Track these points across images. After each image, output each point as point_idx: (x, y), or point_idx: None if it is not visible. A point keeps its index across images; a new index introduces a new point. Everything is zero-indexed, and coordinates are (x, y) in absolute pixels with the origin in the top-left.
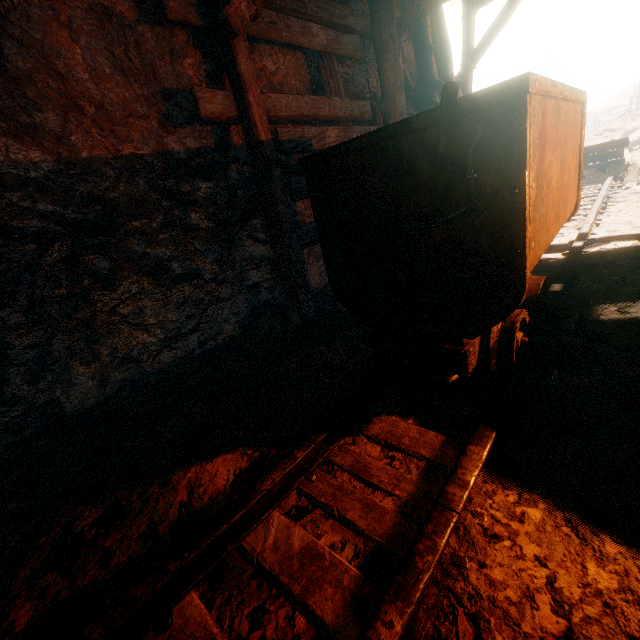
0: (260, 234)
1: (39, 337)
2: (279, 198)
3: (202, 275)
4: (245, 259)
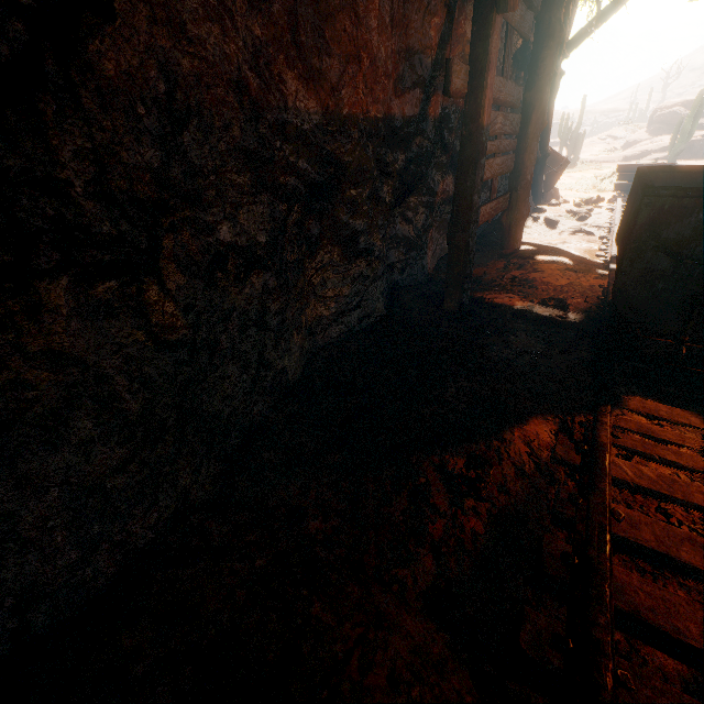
0: (409, 213)
1: (281, 303)
2: (477, 187)
3: (374, 251)
4: (390, 237)
